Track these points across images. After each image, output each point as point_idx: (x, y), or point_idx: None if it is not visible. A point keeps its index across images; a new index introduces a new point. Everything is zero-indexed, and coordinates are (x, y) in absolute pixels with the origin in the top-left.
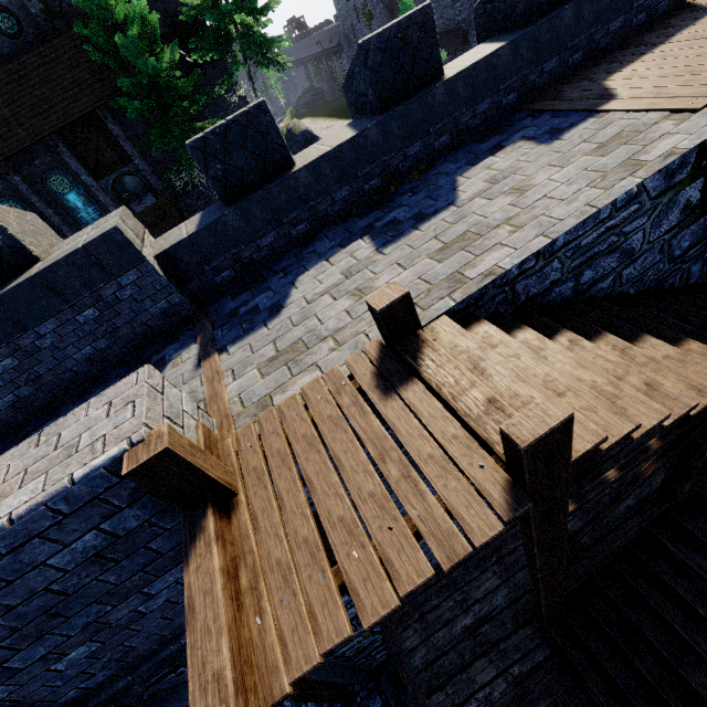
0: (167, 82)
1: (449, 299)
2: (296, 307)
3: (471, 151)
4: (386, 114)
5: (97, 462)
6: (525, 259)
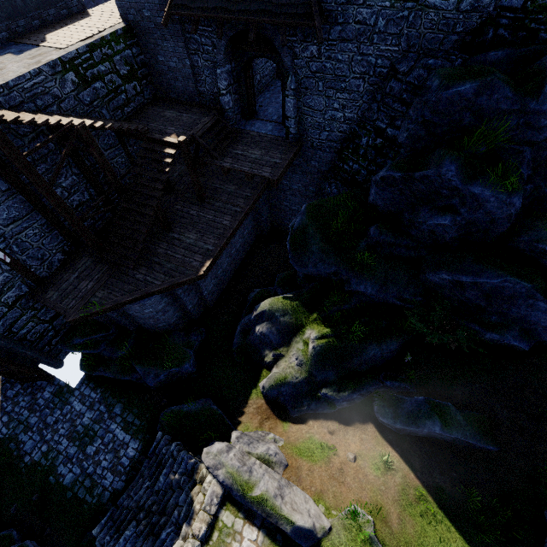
0: None
1: None
2: None
3: None
4: None
5: None
6: None
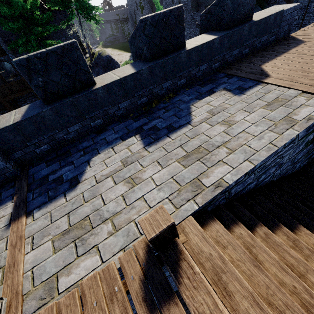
0: (30, 15)
1: (193, 202)
2: (88, 184)
3: (196, 90)
4: (153, 63)
5: None
6: (240, 177)
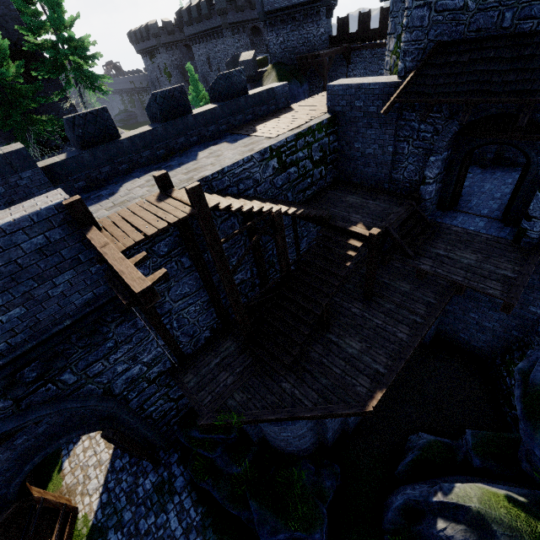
0: (11, 84)
1: (187, 184)
2: (123, 192)
3: (206, 145)
4: (166, 123)
5: (51, 204)
6: (213, 173)
